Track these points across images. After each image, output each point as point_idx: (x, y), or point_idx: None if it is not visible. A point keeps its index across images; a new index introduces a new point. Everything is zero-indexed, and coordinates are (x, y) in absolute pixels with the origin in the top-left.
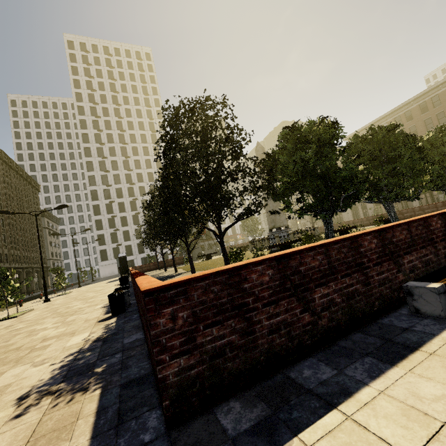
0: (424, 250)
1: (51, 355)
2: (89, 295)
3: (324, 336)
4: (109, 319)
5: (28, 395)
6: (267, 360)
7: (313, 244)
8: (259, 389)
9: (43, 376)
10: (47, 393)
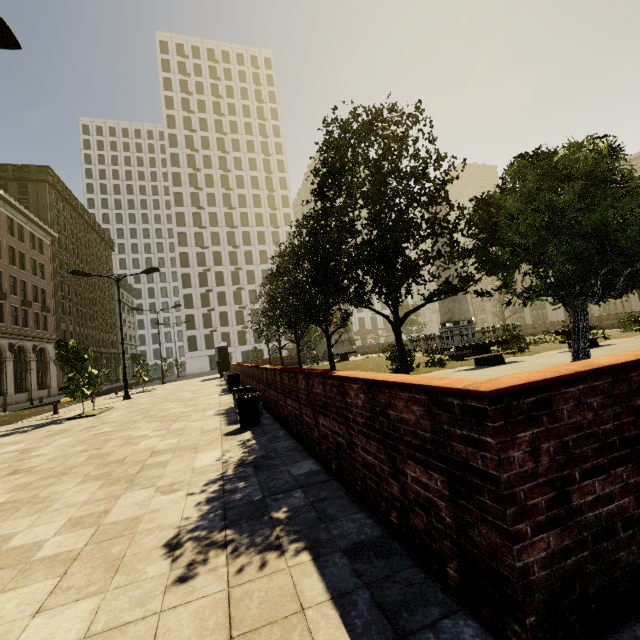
0: None
1: (178, 478)
2: (184, 395)
3: None
4: (239, 433)
5: (180, 542)
6: None
7: None
8: None
9: (186, 512)
10: (210, 543)
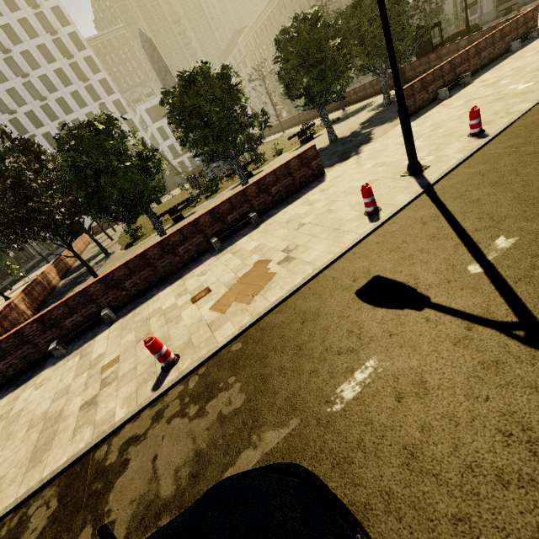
0: (84, 309)
1: None
2: None
3: (14, 377)
4: None
5: None
6: None
7: None
8: None
9: None
10: None
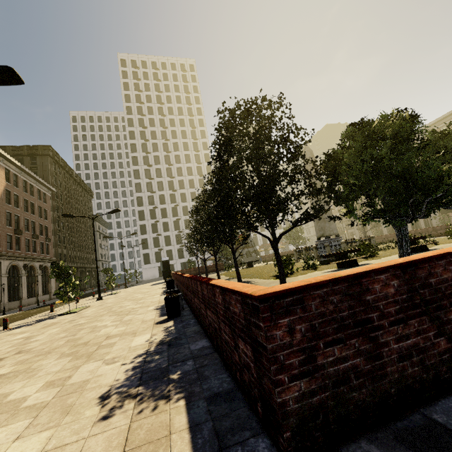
0: None
1: (119, 353)
2: (137, 296)
3: None
4: (165, 322)
5: (109, 395)
6: (399, 394)
7: (443, 251)
8: (396, 432)
9: (118, 376)
10: (127, 395)
